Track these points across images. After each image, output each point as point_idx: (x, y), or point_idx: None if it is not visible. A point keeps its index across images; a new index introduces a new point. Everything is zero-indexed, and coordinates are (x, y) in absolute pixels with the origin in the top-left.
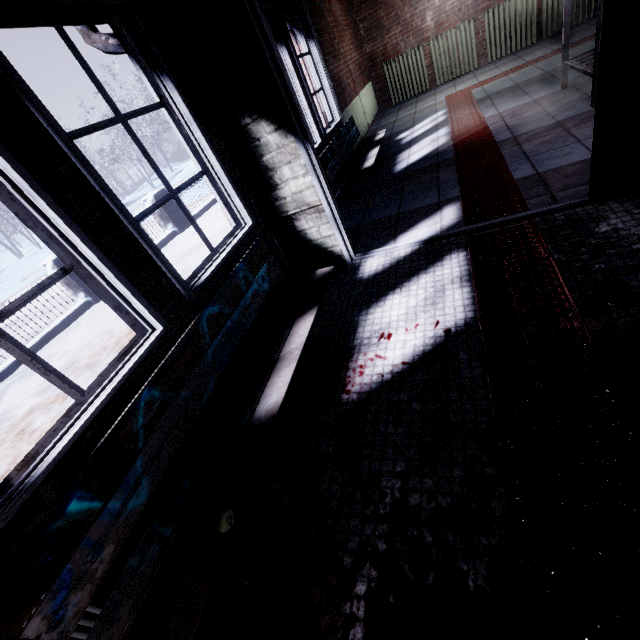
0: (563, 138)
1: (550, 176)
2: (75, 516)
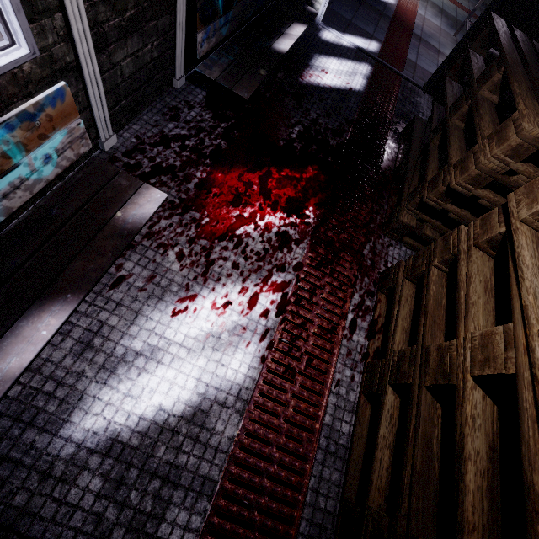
0: (434, 58)
1: (419, 68)
2: (218, 7)
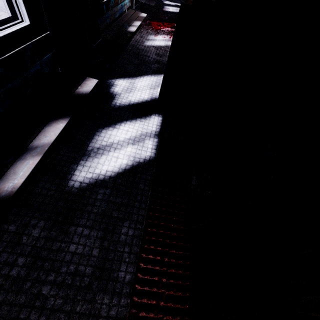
0: None
1: None
2: None
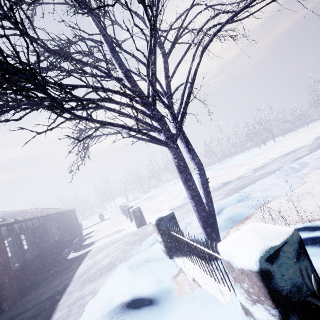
0: None
1: None
2: None
